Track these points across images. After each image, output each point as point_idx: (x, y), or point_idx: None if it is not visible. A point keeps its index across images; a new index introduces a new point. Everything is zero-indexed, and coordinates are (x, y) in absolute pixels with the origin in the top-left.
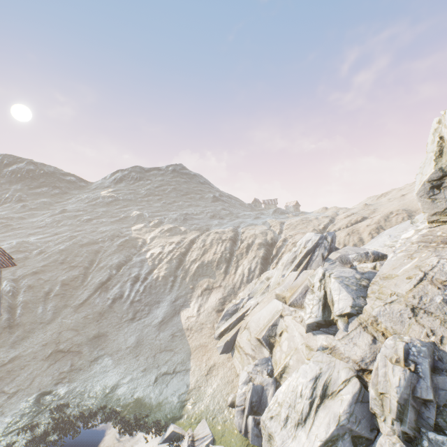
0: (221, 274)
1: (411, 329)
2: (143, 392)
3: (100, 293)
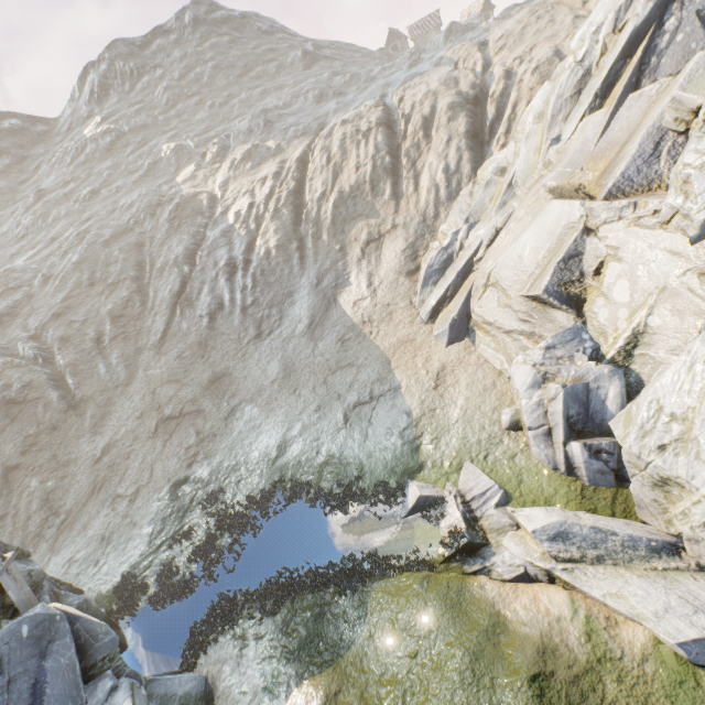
0: (388, 203)
1: None
2: (334, 443)
3: (182, 313)
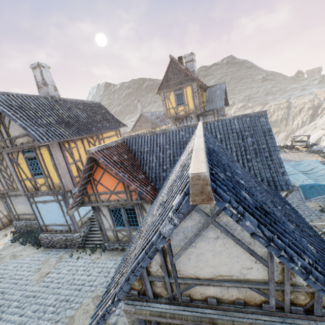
0: (283, 125)
1: None
2: None
3: None
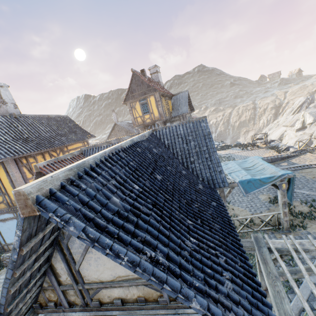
0: (251, 125)
1: None
2: None
3: None
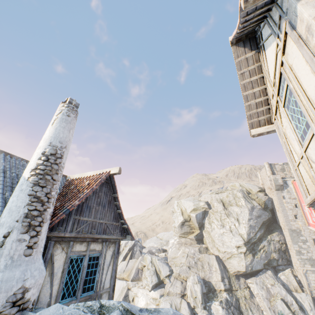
0: None
1: (191, 274)
2: None
3: None
